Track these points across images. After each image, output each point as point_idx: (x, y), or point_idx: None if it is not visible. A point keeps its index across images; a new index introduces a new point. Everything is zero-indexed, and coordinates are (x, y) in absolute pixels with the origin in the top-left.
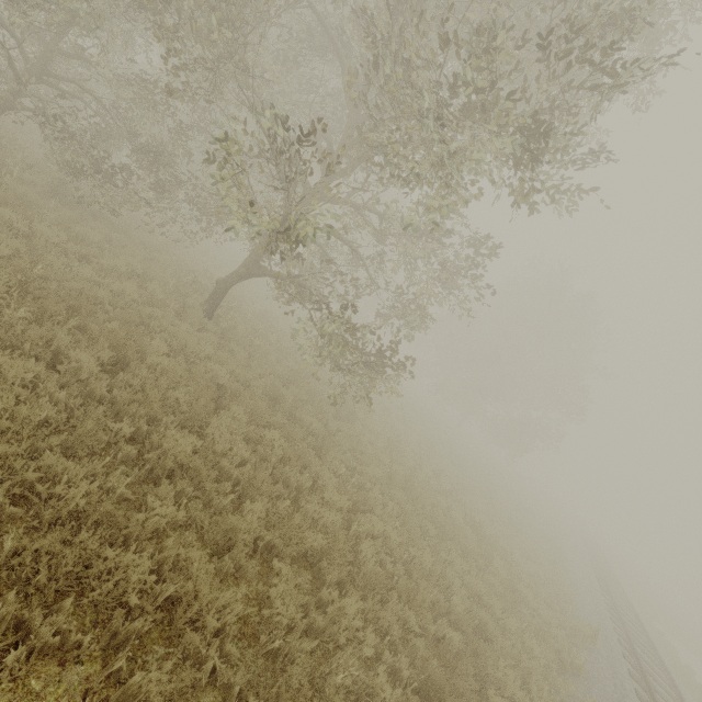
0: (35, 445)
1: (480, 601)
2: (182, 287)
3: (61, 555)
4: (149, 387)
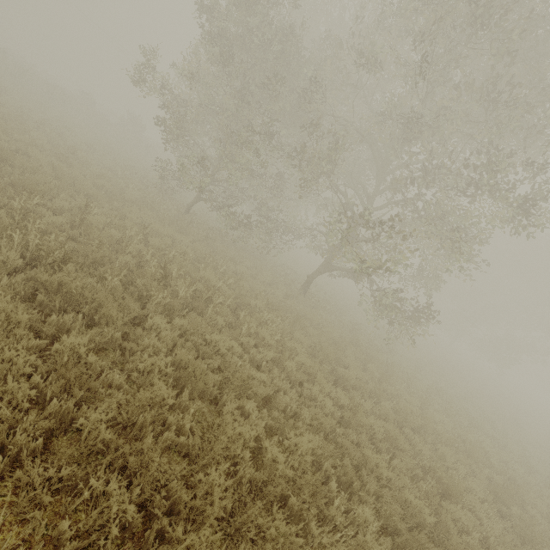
0: (316, 378)
1: (507, 466)
2: (287, 281)
3: (352, 419)
4: (325, 348)
